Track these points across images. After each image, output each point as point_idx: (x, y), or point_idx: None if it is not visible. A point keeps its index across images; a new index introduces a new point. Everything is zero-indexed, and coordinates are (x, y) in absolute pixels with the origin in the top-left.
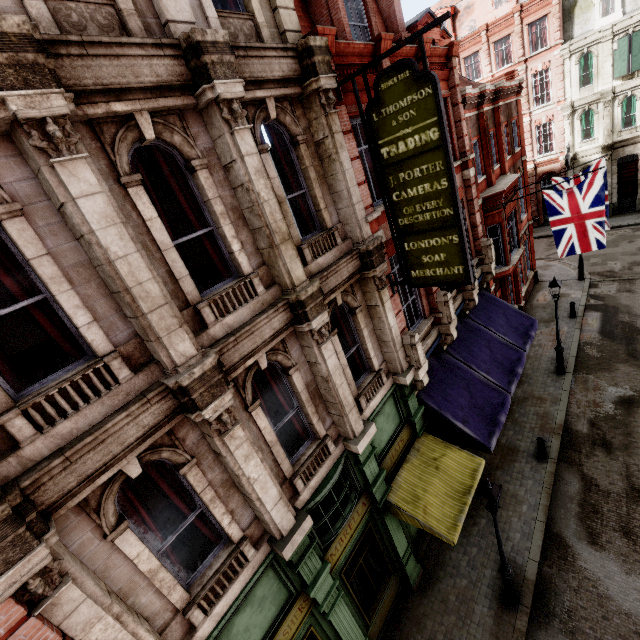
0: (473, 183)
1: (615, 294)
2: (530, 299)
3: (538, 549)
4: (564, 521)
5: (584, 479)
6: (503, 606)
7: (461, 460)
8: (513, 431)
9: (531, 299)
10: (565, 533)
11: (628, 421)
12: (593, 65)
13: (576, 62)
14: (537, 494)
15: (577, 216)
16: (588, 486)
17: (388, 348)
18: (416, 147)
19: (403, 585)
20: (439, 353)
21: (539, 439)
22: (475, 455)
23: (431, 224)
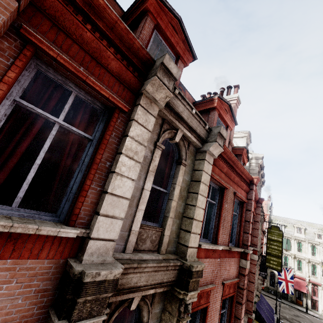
0: None
1: None
2: None
3: None
4: None
5: None
6: None
7: None
8: None
9: None
10: None
11: None
12: None
13: None
14: None
15: (286, 279)
16: None
17: None
18: (276, 239)
19: None
20: None
21: None
22: None
23: (275, 255)
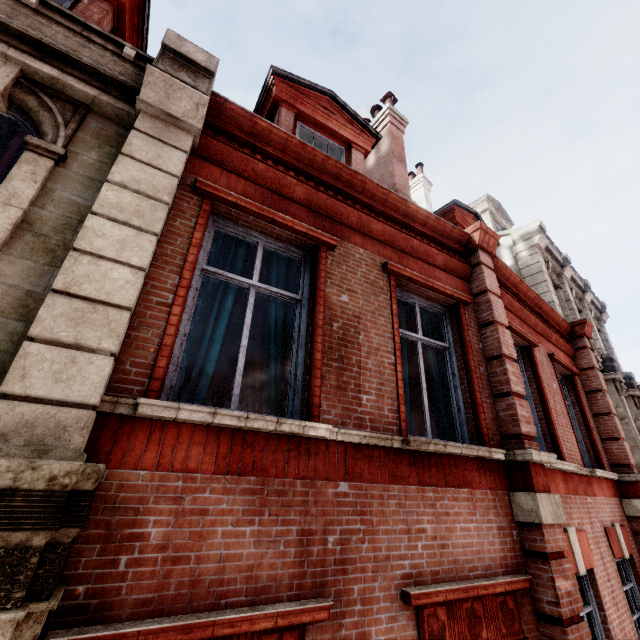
0: None
1: None
2: None
3: None
4: None
5: None
6: None
7: None
8: None
9: None
10: None
11: None
12: None
13: None
14: None
15: None
16: None
17: None
18: None
19: None
20: None
21: None
22: None
23: None
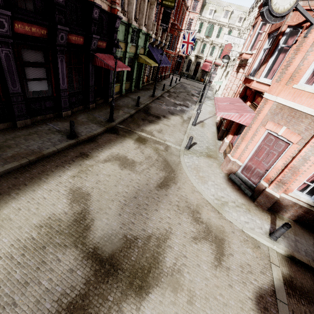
0: (172, 13)
1: (185, 84)
2: (167, 78)
3: (159, 95)
4: (164, 95)
5: (170, 94)
6: (151, 97)
7: (153, 62)
8: (158, 87)
9: (167, 78)
10: (164, 96)
11: (180, 93)
12: (202, 28)
13: (199, 23)
14: (161, 92)
15: (188, 42)
16: (170, 95)
17: (150, 21)
18: None
19: (130, 89)
20: (152, 47)
21: (164, 84)
22: (156, 63)
23: None
